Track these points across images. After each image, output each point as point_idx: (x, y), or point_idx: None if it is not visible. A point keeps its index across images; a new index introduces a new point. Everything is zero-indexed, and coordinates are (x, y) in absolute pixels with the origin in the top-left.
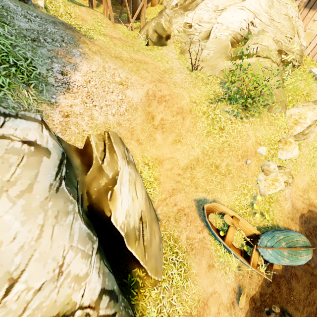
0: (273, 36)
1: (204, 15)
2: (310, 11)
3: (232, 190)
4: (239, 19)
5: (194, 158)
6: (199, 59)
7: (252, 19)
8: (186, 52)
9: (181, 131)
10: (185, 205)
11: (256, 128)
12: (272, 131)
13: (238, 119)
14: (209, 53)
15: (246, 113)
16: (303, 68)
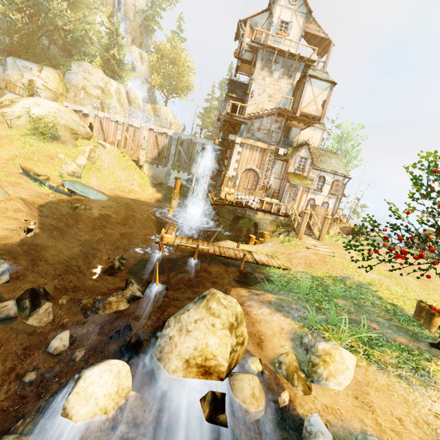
0: (65, 123)
1: (16, 110)
2: (86, 118)
3: (43, 167)
4: (39, 112)
5: (14, 155)
6: (15, 125)
7: (48, 114)
8: (5, 123)
9: (0, 143)
10: (10, 171)
11: (56, 147)
12: (67, 151)
13: (42, 142)
14: (22, 123)
15: (47, 141)
16: (94, 141)
